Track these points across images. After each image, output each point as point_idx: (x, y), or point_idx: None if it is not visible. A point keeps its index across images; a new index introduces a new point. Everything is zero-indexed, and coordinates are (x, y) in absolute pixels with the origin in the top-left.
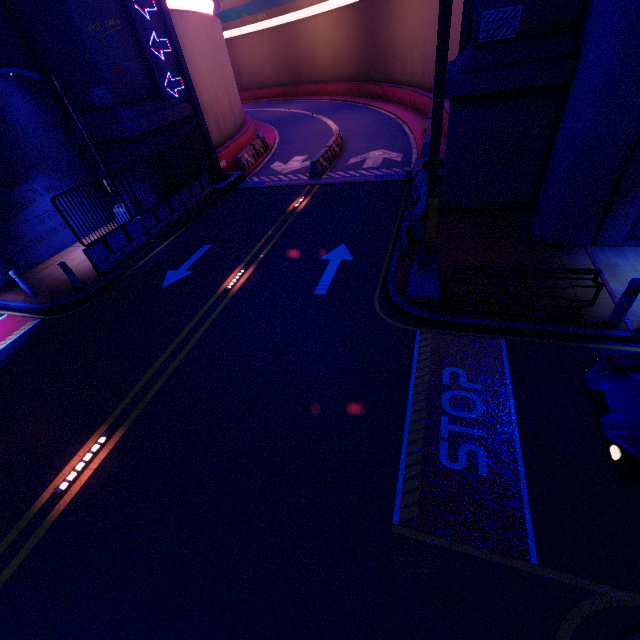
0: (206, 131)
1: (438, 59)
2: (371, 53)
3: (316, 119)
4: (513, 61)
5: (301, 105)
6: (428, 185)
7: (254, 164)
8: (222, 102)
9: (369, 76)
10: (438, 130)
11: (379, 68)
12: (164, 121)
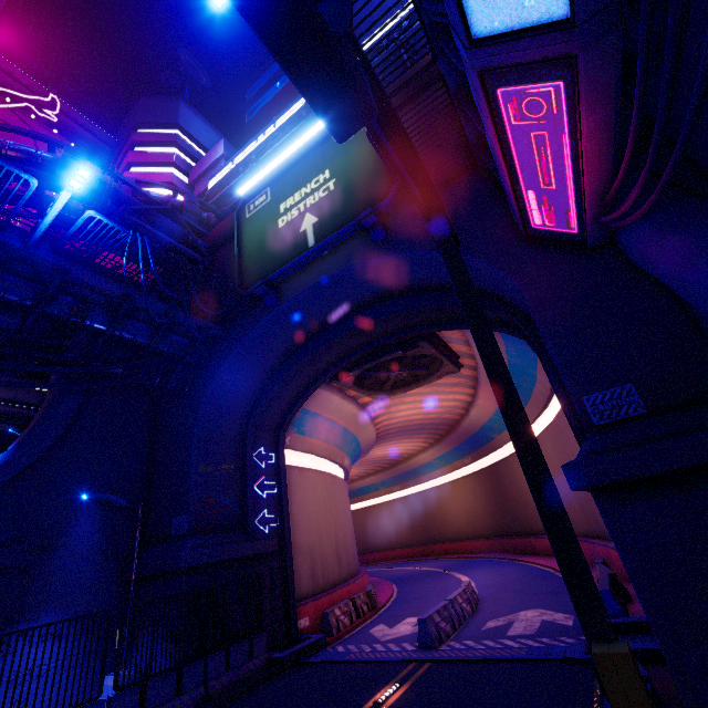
0: (290, 573)
1: (483, 354)
2: (504, 507)
3: (448, 575)
4: (663, 433)
5: (434, 563)
6: (571, 595)
7: (348, 625)
8: (326, 546)
9: (509, 530)
10: (534, 457)
11: (517, 520)
12: (235, 553)
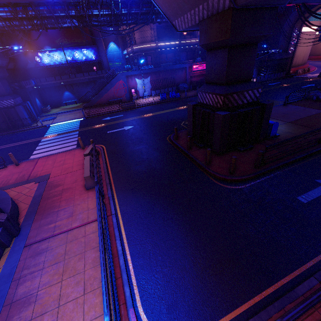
0: (292, 62)
1: None
2: None
3: None
4: None
5: None
6: None
7: (301, 74)
8: (301, 56)
9: None
10: None
11: None
12: (284, 57)
